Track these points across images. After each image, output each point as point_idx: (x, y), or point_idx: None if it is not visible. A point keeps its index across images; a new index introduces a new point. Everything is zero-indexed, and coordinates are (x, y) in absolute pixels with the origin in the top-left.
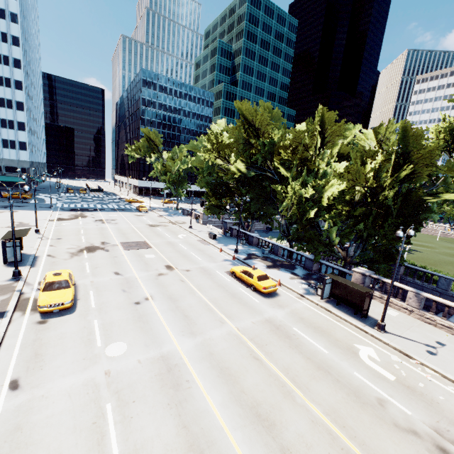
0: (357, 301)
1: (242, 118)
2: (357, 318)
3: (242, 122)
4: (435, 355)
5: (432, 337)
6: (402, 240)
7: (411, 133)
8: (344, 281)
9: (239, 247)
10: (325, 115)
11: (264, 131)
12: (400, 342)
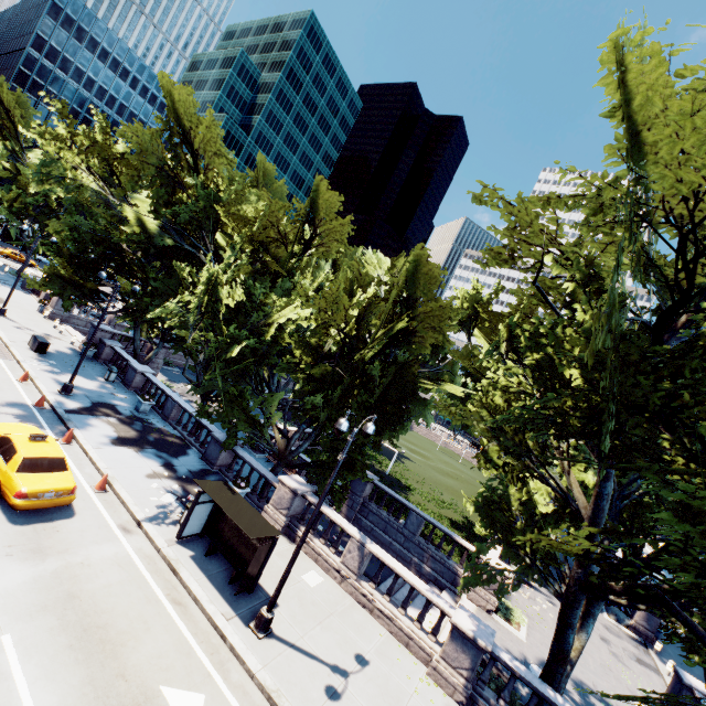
0: (247, 551)
1: (172, 119)
2: (231, 593)
3: (169, 126)
4: (337, 701)
5: (355, 642)
6: (348, 440)
7: (425, 269)
8: (230, 506)
9: (91, 383)
10: (324, 192)
11: (209, 166)
12: (285, 665)
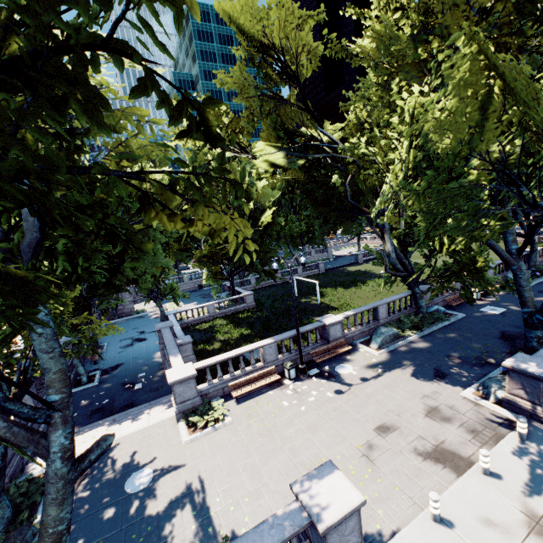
0: None
1: None
2: None
3: None
4: None
5: None
6: None
7: None
8: None
9: None
10: None
11: None
12: None
